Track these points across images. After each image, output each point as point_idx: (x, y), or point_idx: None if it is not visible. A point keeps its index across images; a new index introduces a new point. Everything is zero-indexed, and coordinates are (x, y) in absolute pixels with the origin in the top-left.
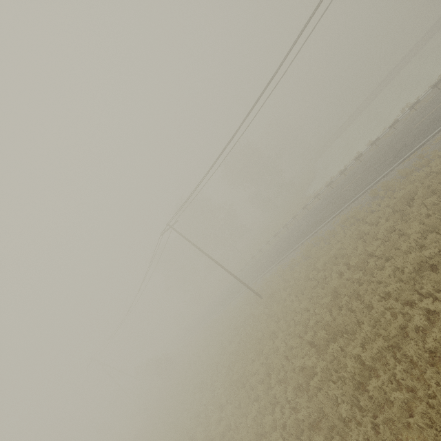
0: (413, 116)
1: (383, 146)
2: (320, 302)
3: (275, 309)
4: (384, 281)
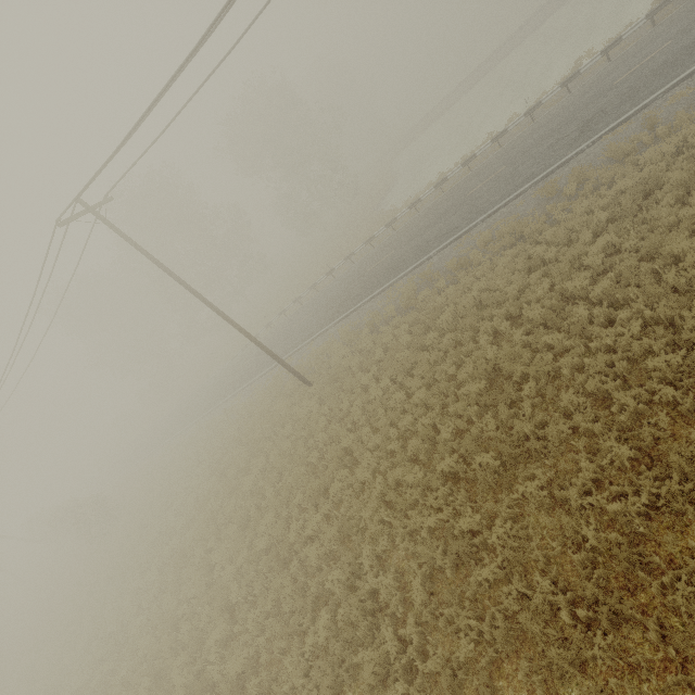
0: (603, 69)
1: (548, 119)
2: (460, 392)
3: (346, 405)
4: (623, 347)
